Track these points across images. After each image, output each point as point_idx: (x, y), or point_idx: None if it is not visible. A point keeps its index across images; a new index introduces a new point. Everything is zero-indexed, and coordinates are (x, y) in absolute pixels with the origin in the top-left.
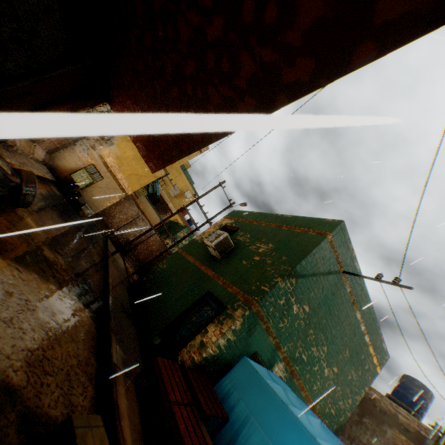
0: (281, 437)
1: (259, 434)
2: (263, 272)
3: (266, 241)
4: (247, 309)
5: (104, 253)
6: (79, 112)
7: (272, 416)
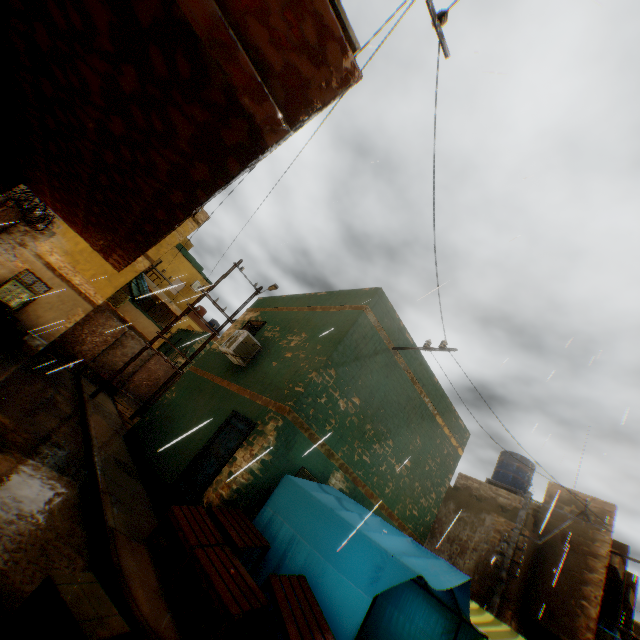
0: (329, 544)
1: (306, 551)
2: (297, 371)
3: (299, 331)
4: (279, 419)
5: (79, 398)
6: None
7: (318, 527)
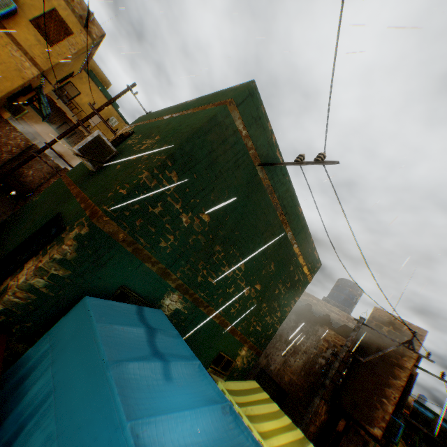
0: (76, 431)
1: (47, 429)
2: (132, 172)
3: (154, 135)
4: (86, 225)
5: None
6: None
7: (79, 391)
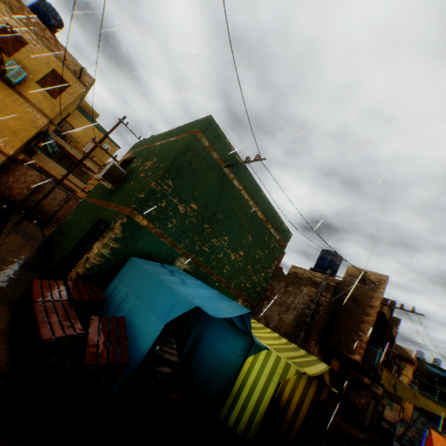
0: (146, 296)
1: (132, 302)
2: (143, 184)
3: (152, 158)
4: (125, 217)
5: (4, 225)
6: None
7: (142, 286)
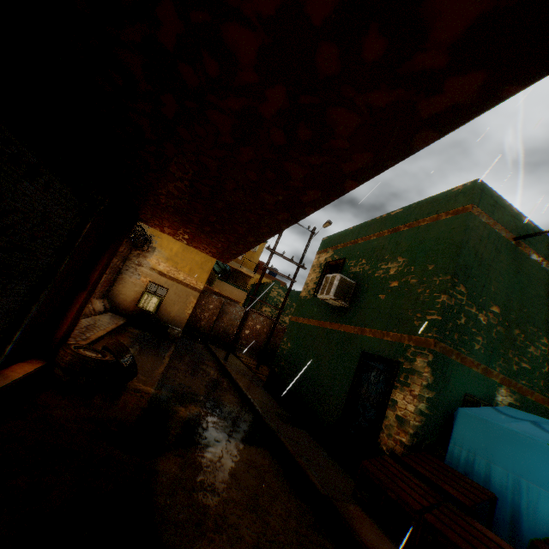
0: None
1: (547, 499)
2: (416, 298)
3: (391, 257)
4: (426, 353)
5: (218, 364)
6: (119, 251)
7: (548, 469)
